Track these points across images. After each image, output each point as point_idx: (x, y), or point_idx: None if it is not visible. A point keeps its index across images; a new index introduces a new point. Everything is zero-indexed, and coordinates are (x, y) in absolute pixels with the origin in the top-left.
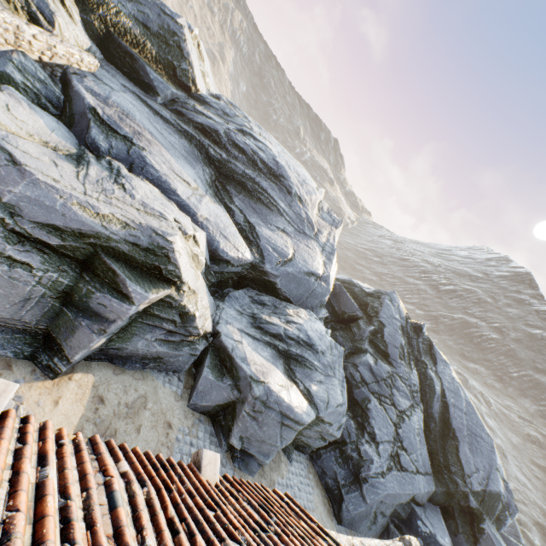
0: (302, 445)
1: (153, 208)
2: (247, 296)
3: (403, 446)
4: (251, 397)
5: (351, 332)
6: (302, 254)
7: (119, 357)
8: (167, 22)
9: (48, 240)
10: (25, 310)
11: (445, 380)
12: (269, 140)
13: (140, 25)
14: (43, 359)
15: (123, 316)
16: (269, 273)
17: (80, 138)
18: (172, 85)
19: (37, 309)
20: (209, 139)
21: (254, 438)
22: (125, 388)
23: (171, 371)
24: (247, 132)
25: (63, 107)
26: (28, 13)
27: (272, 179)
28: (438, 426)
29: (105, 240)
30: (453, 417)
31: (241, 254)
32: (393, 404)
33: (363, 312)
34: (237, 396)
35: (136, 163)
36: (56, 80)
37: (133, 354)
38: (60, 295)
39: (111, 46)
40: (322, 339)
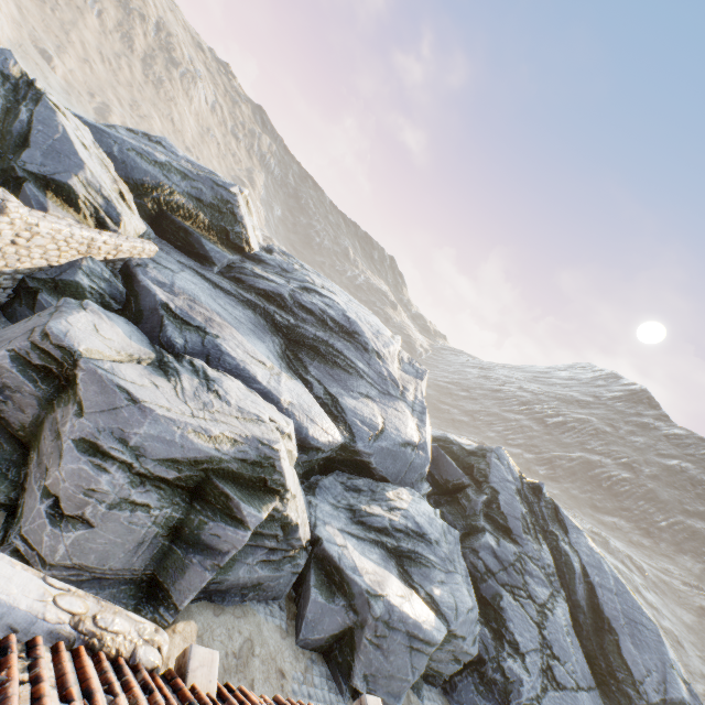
0: (431, 674)
1: (249, 412)
2: (339, 483)
3: (554, 653)
4: (371, 619)
5: (459, 505)
6: (392, 421)
7: (217, 591)
8: (221, 193)
9: (166, 475)
10: (136, 556)
11: (583, 552)
12: (333, 290)
13: (193, 199)
14: (148, 611)
15: (238, 545)
16: (361, 452)
17: (151, 336)
18: (227, 251)
19: (147, 552)
20: (273, 304)
21: (381, 673)
22: (229, 632)
23: (271, 598)
24: (311, 289)
25: (126, 301)
26: (96, 218)
27: (345, 337)
28: (588, 617)
29: (217, 462)
30: (603, 602)
31: (331, 437)
32: (530, 597)
33: (469, 477)
34: (354, 619)
35: (212, 354)
36: (117, 273)
37: (233, 585)
38: (169, 531)
39: (163, 223)
40: (433, 524)
